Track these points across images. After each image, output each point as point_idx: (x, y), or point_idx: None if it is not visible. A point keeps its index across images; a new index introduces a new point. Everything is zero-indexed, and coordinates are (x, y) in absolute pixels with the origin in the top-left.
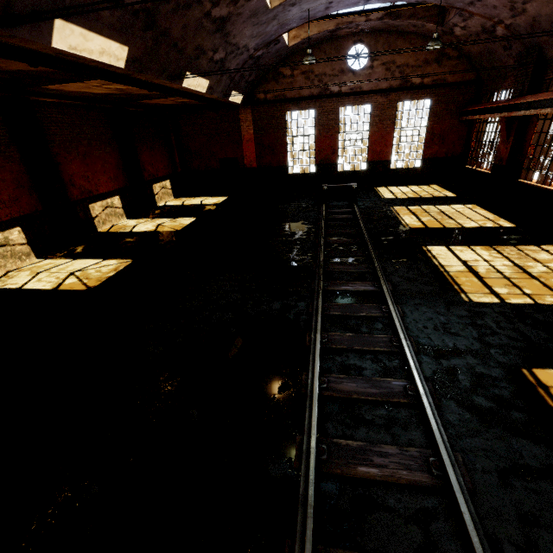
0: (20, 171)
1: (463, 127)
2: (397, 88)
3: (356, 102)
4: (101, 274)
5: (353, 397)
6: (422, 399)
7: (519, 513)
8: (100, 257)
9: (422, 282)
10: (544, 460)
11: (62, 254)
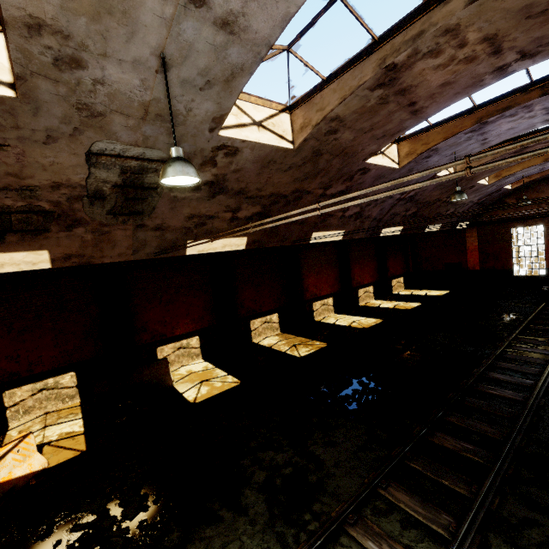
0: (337, 273)
1: None
2: None
3: None
4: (368, 323)
5: (499, 379)
6: (537, 384)
7: None
8: (365, 317)
9: None
10: None
11: (345, 313)
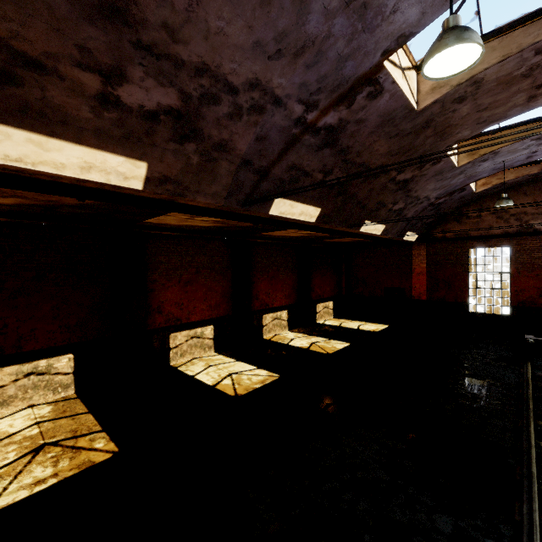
0: (228, 286)
1: None
2: None
3: None
4: (250, 383)
5: None
6: None
7: None
8: (255, 364)
9: None
10: None
11: (231, 353)
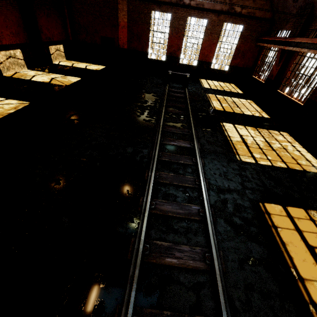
0: None
1: (256, 50)
2: (226, 12)
3: (198, 15)
4: (3, 110)
5: (169, 214)
6: (207, 219)
7: (245, 284)
8: (3, 97)
9: (217, 145)
10: (262, 254)
11: None
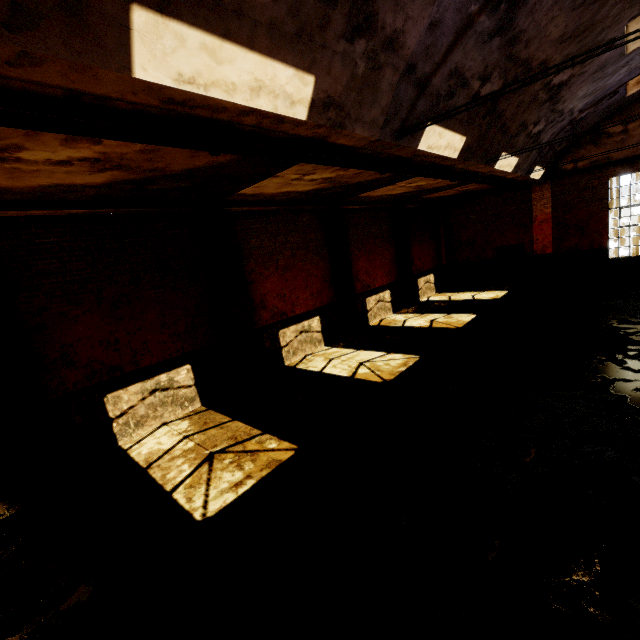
0: (326, 268)
1: None
2: None
3: None
4: (391, 367)
5: None
6: None
7: None
8: (383, 350)
9: None
10: None
11: (345, 344)
